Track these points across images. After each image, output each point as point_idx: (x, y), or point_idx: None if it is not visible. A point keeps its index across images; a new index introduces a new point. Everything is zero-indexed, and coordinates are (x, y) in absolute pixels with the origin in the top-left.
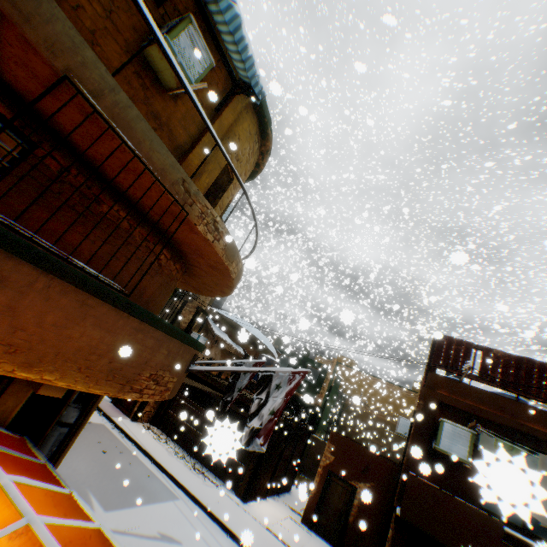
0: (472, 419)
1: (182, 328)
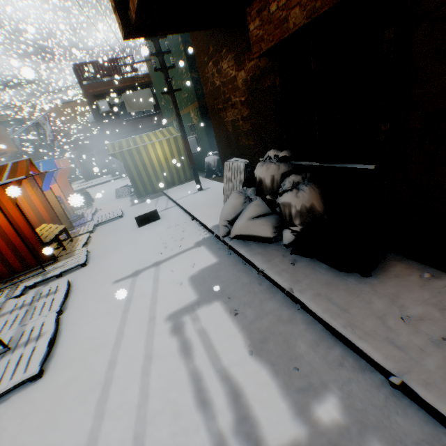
0: (105, 95)
1: None
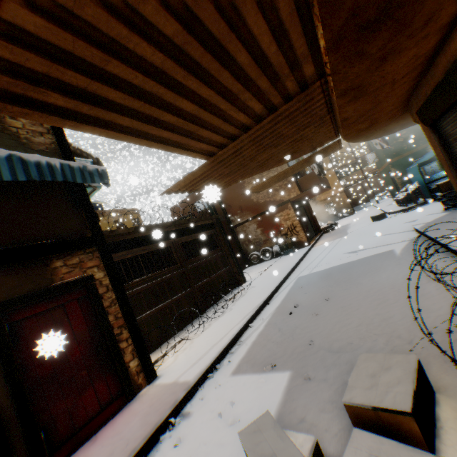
0: None
1: (47, 149)
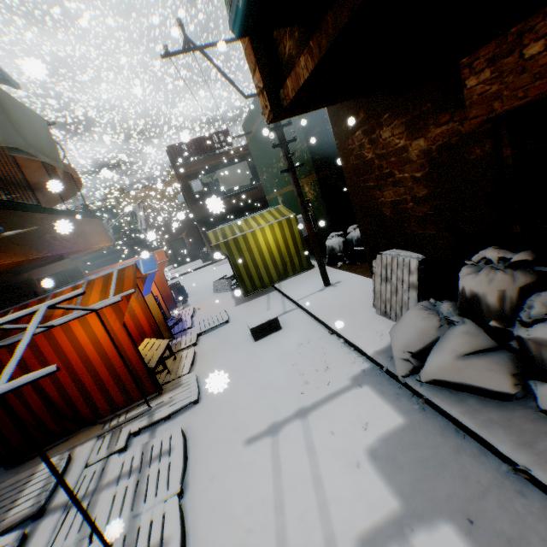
0: (198, 174)
1: None
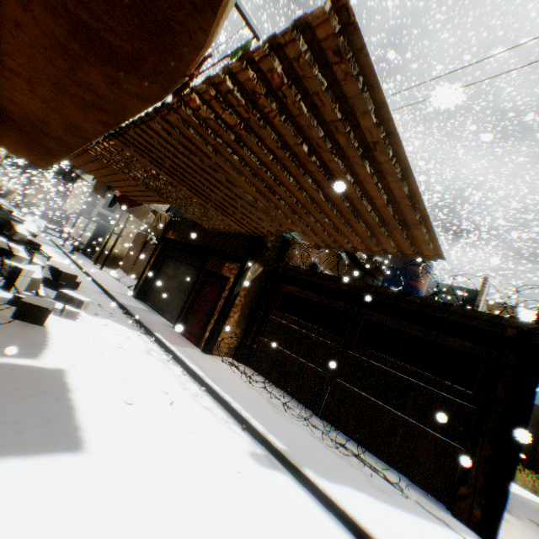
0: None
1: None
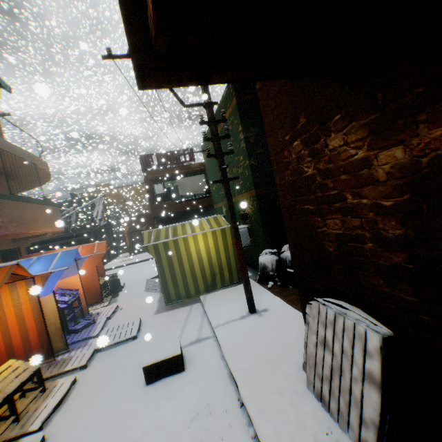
0: (162, 180)
1: None
